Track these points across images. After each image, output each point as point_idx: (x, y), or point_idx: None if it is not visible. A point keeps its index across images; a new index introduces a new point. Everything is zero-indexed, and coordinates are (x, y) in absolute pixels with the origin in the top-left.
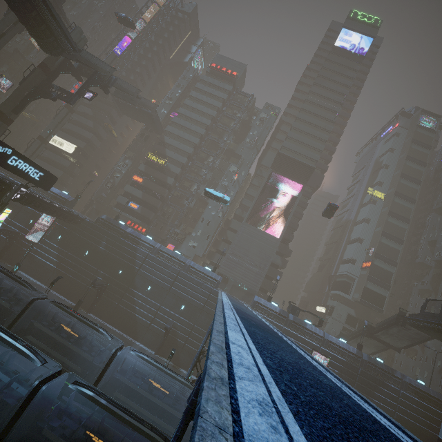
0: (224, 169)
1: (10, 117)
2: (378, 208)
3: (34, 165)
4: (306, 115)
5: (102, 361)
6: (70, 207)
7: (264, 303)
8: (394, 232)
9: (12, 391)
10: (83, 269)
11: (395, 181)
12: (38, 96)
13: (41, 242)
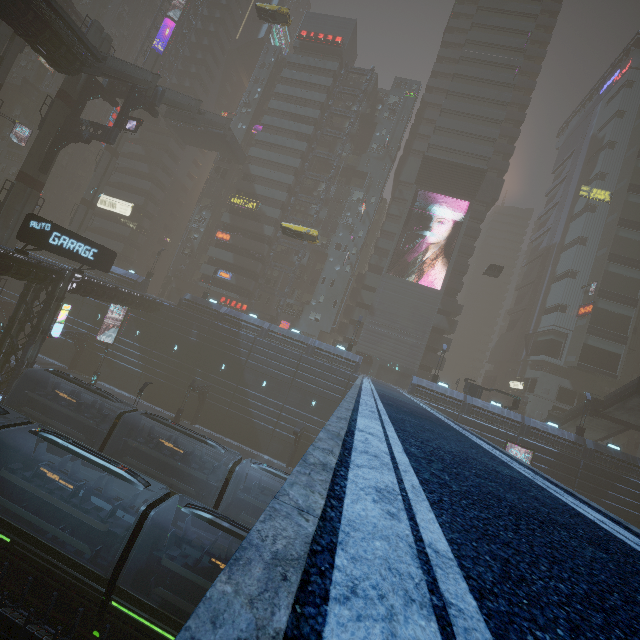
0: (343, 199)
1: (39, 180)
2: (600, 218)
3: (83, 240)
4: (464, 84)
5: (219, 479)
6: (143, 290)
7: (427, 385)
8: (630, 252)
9: (118, 521)
10: (175, 370)
11: (628, 167)
12: (66, 141)
13: (117, 342)
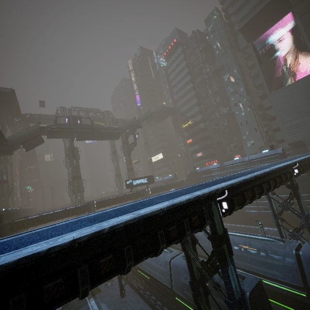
0: (222, 85)
1: (131, 167)
2: None
3: (141, 178)
4: None
5: None
6: (176, 180)
7: None
8: None
9: None
10: None
11: None
12: (130, 153)
13: None
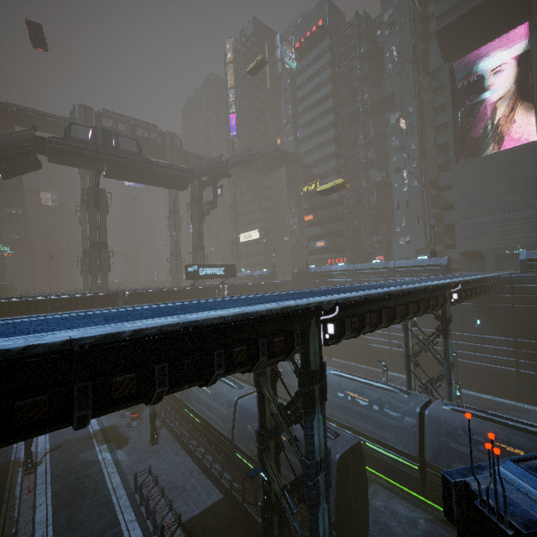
0: (383, 130)
1: (201, 245)
2: None
3: (215, 266)
4: None
5: None
6: (274, 279)
7: None
8: None
9: None
10: None
11: None
12: (202, 220)
13: None
